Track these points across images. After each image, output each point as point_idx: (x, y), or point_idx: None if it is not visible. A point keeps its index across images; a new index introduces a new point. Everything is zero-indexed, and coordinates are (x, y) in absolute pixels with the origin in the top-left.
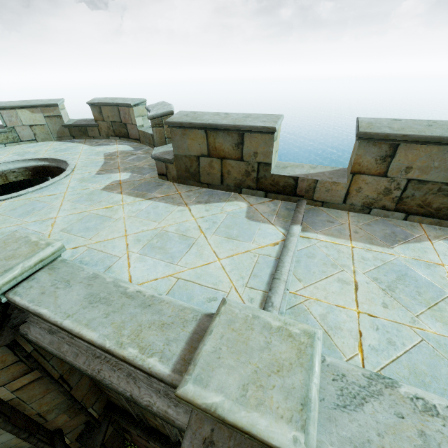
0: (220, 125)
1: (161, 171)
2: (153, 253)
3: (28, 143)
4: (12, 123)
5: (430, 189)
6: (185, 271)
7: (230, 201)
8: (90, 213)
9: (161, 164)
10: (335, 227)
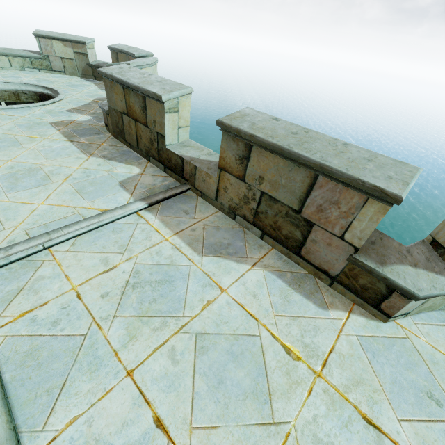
0: (128, 83)
1: (106, 122)
2: (5, 180)
3: (58, 74)
4: (48, 52)
5: (279, 210)
6: (4, 201)
7: (130, 165)
8: (14, 136)
9: (105, 114)
10: (182, 218)
